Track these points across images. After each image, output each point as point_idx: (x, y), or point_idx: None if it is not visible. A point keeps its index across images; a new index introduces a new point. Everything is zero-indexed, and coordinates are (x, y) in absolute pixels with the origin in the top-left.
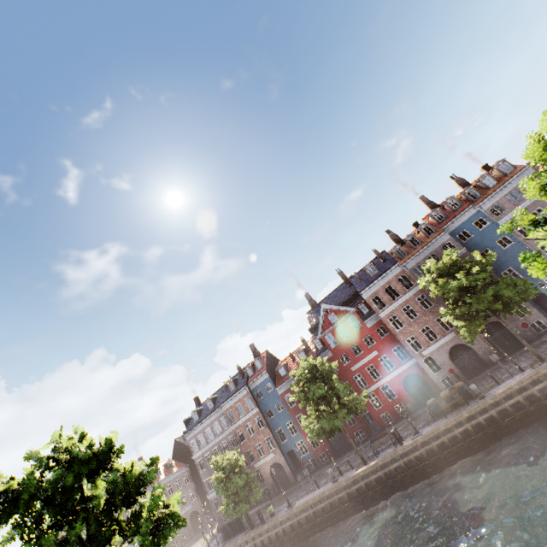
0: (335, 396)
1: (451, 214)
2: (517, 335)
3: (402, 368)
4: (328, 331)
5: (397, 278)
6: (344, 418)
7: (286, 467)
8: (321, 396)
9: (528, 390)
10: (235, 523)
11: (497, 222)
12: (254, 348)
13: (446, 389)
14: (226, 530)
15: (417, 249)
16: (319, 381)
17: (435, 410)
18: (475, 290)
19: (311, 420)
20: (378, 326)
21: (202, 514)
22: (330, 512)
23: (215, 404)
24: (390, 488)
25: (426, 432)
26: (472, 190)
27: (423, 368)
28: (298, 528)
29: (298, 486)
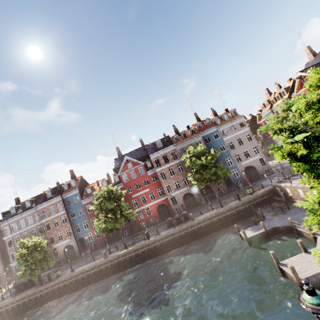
0: (120, 210)
1: (206, 127)
2: (216, 193)
3: (159, 200)
4: (125, 172)
5: (171, 152)
6: (122, 223)
7: (76, 247)
8: (111, 209)
9: (213, 219)
10: (28, 282)
11: (223, 138)
12: (73, 172)
13: (177, 213)
14: (20, 286)
15: (185, 140)
16: (112, 200)
17: (170, 223)
18: (207, 167)
19: (101, 222)
20: (153, 176)
21: (3, 275)
22: (98, 274)
23: (32, 204)
24: (136, 261)
25: (163, 234)
26: (218, 118)
27: (169, 202)
28: (75, 284)
29: (81, 259)
